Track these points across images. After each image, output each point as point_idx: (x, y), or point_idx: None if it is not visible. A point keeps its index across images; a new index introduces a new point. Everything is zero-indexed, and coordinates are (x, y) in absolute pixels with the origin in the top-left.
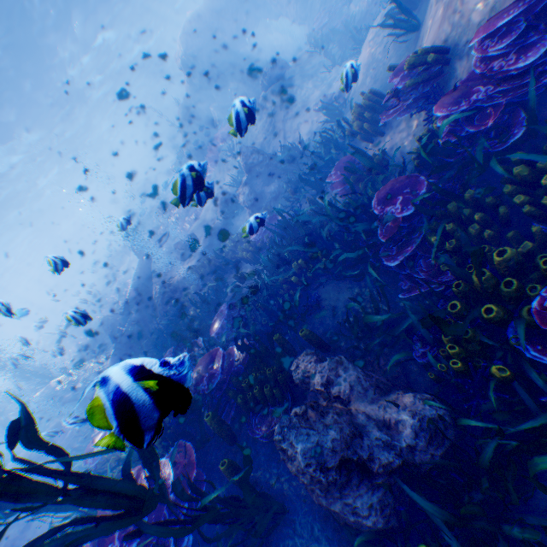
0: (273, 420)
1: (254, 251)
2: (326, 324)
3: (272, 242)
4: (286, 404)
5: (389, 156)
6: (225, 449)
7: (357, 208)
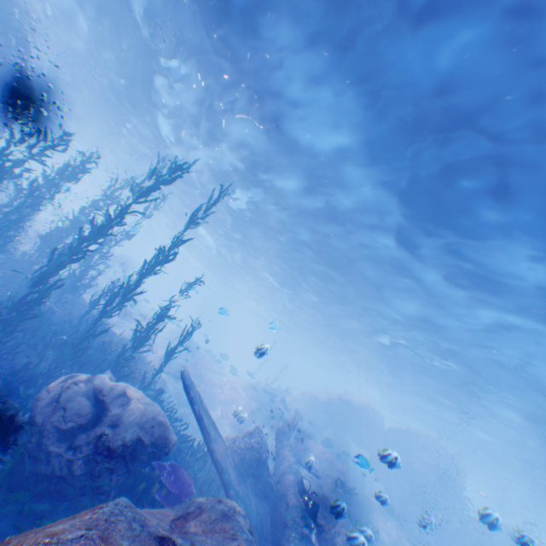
0: None
1: None
2: None
3: None
4: None
5: None
6: None
7: None
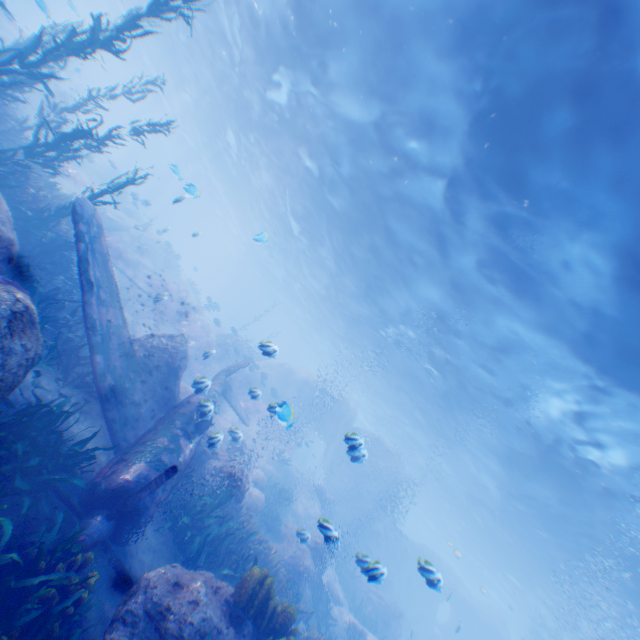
0: None
1: None
2: None
3: None
4: None
5: None
6: None
7: None
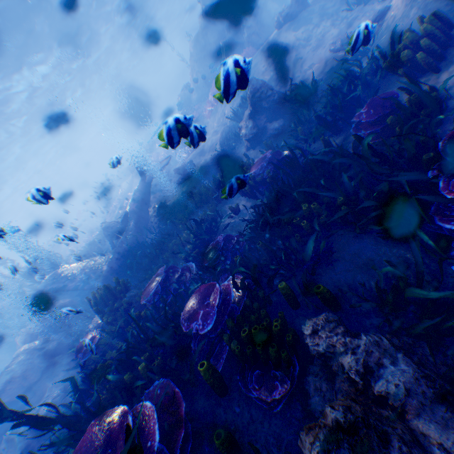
0: (276, 387)
1: (253, 186)
2: (338, 280)
3: (273, 179)
4: (291, 369)
5: (444, 97)
6: (213, 398)
7: (410, 152)
